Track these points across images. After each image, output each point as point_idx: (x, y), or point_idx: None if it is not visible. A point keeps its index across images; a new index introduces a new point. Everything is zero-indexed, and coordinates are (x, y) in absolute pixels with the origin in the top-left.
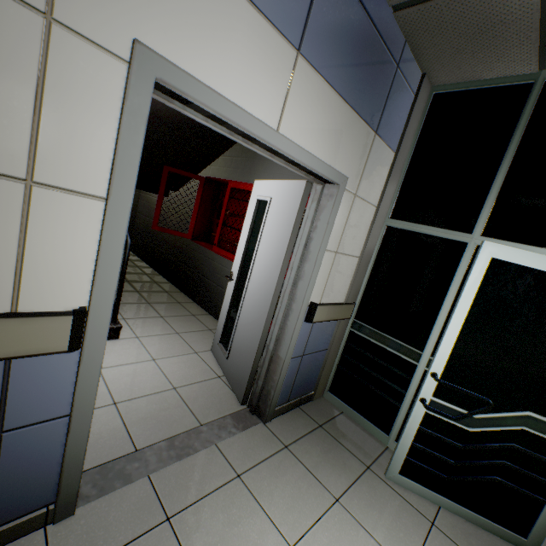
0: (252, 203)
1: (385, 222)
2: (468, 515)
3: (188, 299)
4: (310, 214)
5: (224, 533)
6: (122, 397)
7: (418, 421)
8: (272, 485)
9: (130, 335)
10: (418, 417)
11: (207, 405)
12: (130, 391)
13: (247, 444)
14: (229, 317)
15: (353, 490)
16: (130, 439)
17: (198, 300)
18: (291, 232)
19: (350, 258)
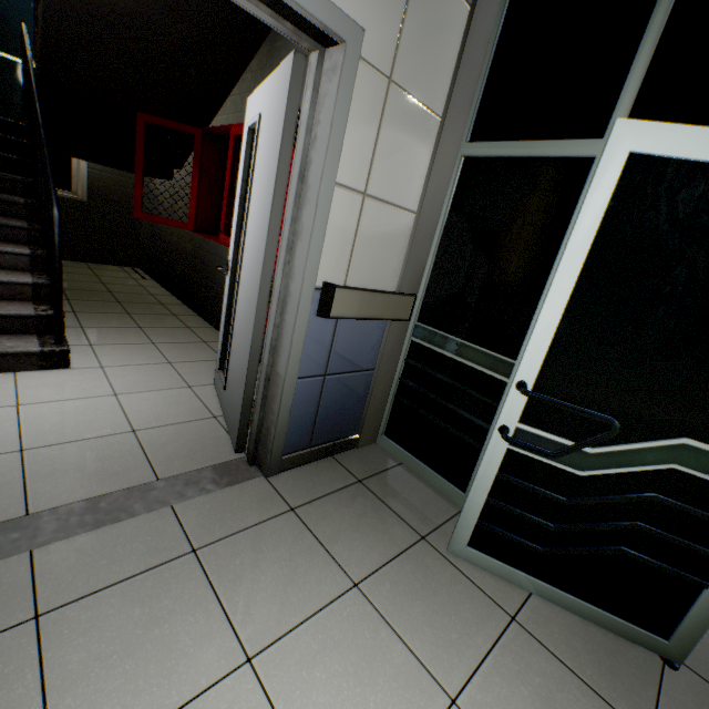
0: (244, 139)
1: (460, 150)
2: (575, 606)
3: (205, 324)
4: (303, 115)
5: (133, 638)
6: (38, 443)
7: (496, 463)
8: (248, 565)
9: (90, 365)
10: (496, 458)
11: (180, 453)
12: (56, 434)
13: (227, 505)
14: (229, 330)
15: (388, 571)
16: (23, 500)
17: (217, 324)
18: (278, 156)
19: (396, 211)
